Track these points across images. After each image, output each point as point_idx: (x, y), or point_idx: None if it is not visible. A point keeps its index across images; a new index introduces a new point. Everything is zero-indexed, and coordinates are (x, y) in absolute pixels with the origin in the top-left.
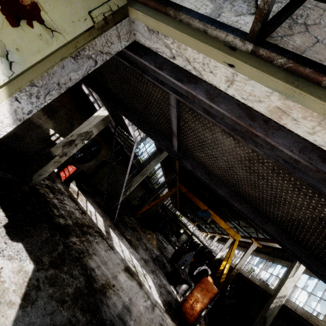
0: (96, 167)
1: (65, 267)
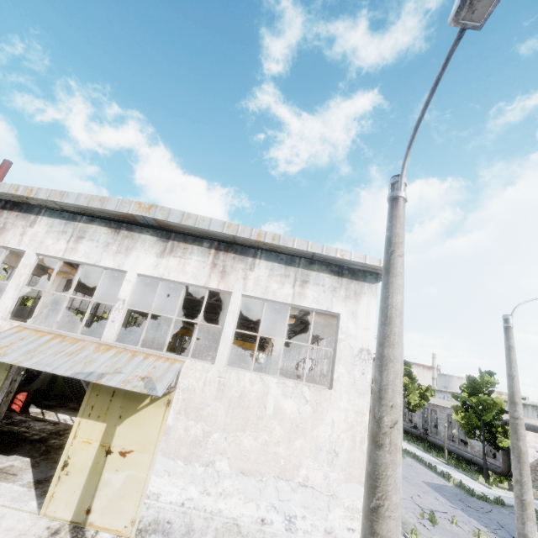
0: (51, 375)
1: (52, 453)
